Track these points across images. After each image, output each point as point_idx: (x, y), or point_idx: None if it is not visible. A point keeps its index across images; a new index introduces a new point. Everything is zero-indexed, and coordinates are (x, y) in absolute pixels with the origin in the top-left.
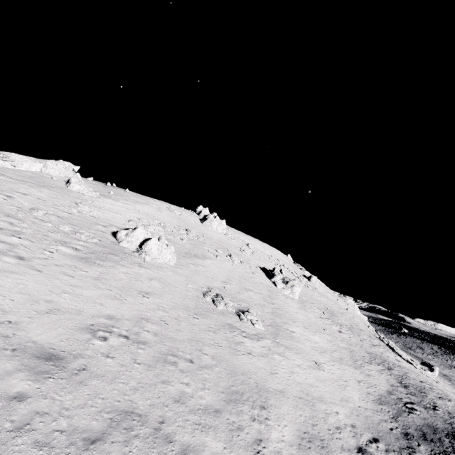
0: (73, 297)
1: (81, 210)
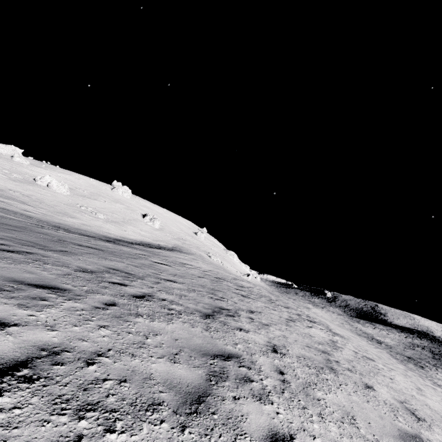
0: (4, 184)
1: (18, 169)
